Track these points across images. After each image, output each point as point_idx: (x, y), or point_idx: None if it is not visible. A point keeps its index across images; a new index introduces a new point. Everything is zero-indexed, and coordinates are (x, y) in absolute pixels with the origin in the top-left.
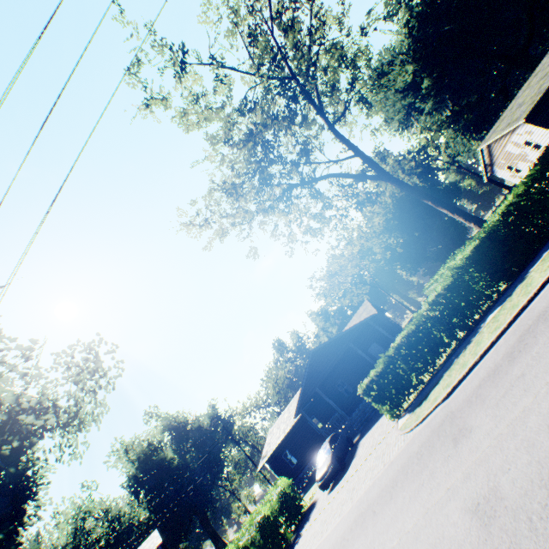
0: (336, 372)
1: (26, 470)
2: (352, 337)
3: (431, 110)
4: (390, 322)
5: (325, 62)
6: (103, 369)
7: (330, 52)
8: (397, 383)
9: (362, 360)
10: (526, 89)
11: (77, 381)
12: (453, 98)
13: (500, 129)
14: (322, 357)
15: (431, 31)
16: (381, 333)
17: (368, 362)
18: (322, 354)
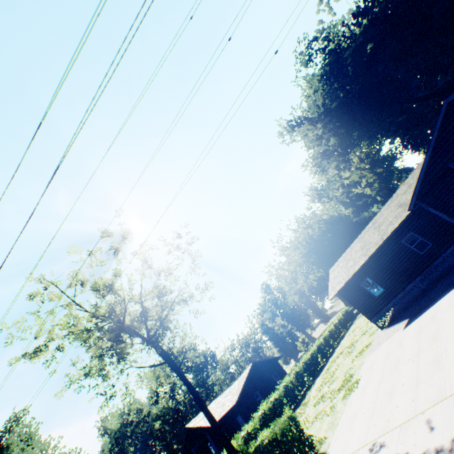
0: (220, 422)
1: None
2: (206, 429)
3: (338, 166)
4: (270, 381)
5: (159, 266)
6: None
7: (136, 304)
8: None
9: (233, 422)
10: (362, 237)
11: None
12: (379, 128)
13: (333, 276)
14: (193, 431)
15: (338, 85)
16: (243, 410)
17: (236, 425)
18: (193, 430)
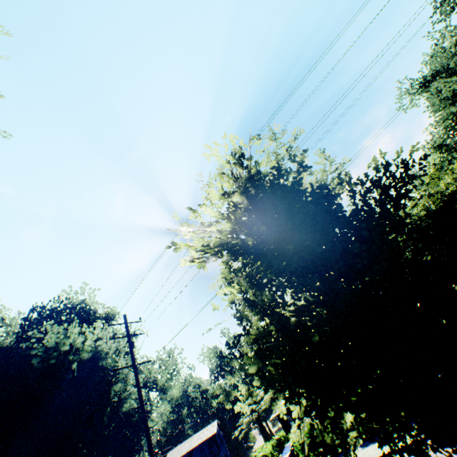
0: None
1: (147, 403)
2: None
3: None
4: None
5: None
6: (175, 364)
7: None
8: (310, 448)
9: None
10: None
11: (163, 373)
12: None
13: None
14: None
15: None
16: None
17: None
18: None
